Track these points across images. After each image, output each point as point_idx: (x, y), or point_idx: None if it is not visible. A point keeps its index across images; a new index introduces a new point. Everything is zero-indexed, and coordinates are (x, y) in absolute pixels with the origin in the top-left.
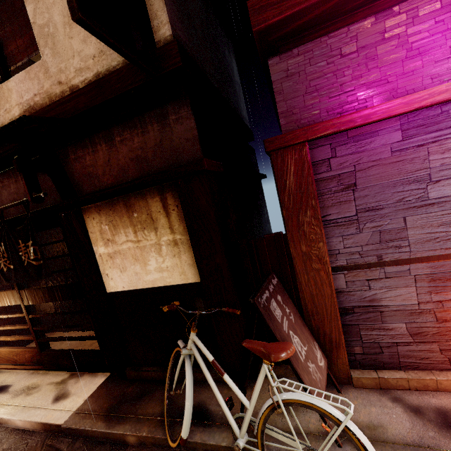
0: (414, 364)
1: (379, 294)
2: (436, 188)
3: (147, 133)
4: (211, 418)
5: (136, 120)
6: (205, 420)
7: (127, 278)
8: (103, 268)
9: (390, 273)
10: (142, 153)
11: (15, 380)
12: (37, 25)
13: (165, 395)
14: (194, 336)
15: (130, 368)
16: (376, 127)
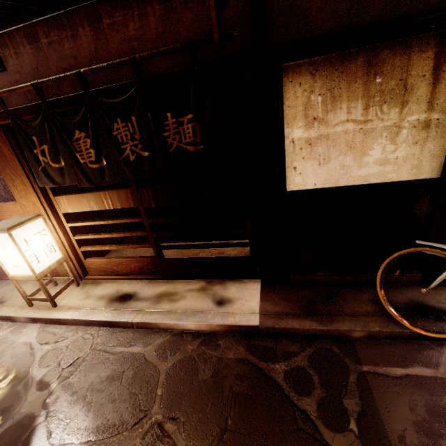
0: None
1: None
2: None
3: None
4: (444, 313)
5: None
6: (439, 315)
7: (325, 173)
8: (290, 160)
9: None
10: None
11: (133, 289)
12: None
13: (379, 295)
14: None
15: (293, 273)
16: None
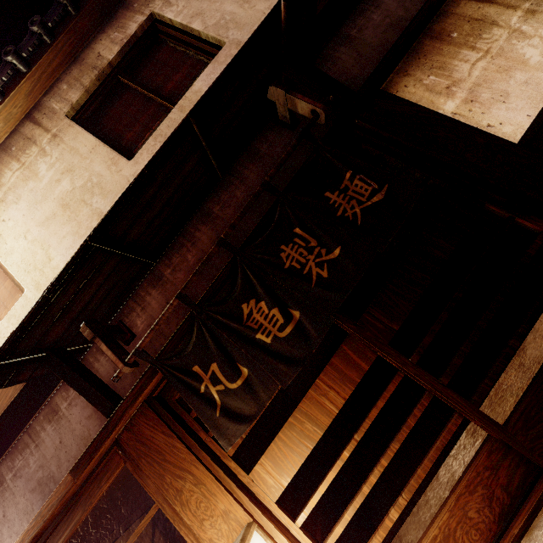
0: None
1: None
2: None
3: (382, 4)
4: None
5: (361, 6)
6: None
7: (520, 101)
8: (474, 125)
9: None
10: (391, 19)
11: None
12: (210, 26)
13: None
14: None
15: None
16: None
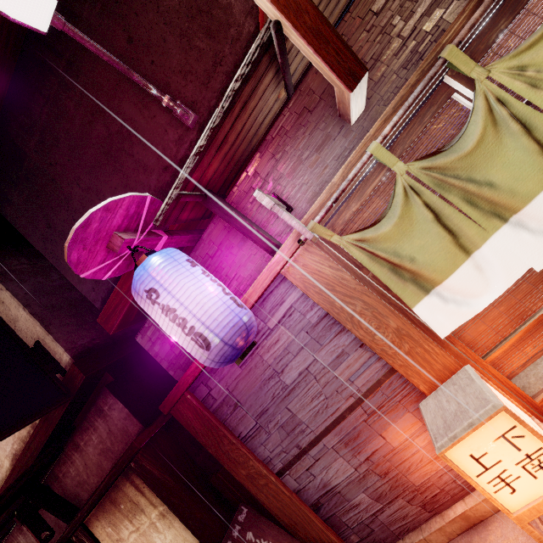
0: (403, 527)
1: (324, 478)
2: (286, 376)
3: (98, 428)
4: None
5: (85, 423)
6: None
7: None
8: None
9: (315, 455)
10: (104, 445)
11: None
12: None
13: None
14: None
15: None
16: None
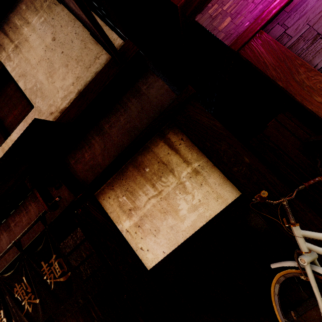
0: None
1: None
2: None
3: (129, 109)
4: None
5: (116, 105)
6: None
7: (163, 239)
8: (134, 244)
9: None
10: (130, 125)
11: None
12: (28, 89)
13: None
14: (300, 231)
15: None
16: None
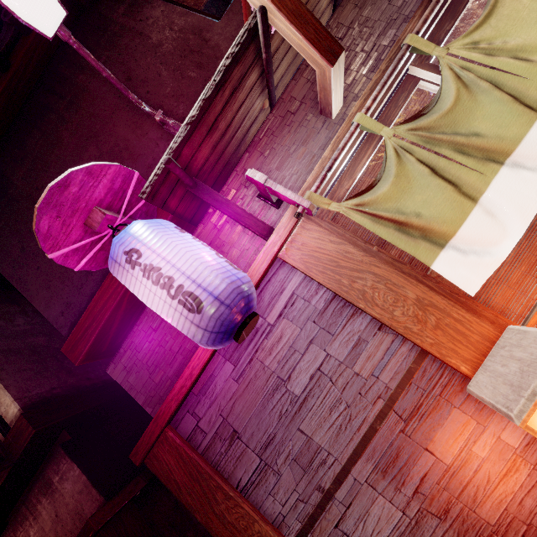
0: None
1: (362, 536)
2: (294, 383)
3: (40, 515)
4: None
5: (23, 509)
6: None
7: None
8: None
9: (344, 498)
10: None
11: None
12: None
13: None
14: None
15: None
16: (209, 371)
